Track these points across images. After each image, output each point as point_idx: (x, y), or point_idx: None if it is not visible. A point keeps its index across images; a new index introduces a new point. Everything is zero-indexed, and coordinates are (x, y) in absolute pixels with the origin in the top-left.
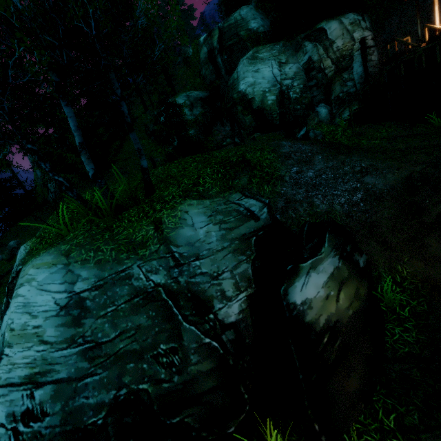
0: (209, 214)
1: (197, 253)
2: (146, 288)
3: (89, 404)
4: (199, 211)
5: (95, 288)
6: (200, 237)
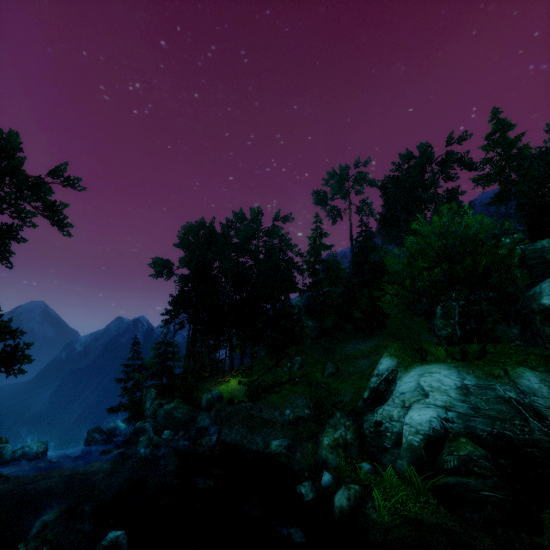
0: (539, 379)
1: (534, 393)
2: (504, 396)
3: (478, 427)
4: (531, 375)
5: (474, 386)
6: (534, 387)
